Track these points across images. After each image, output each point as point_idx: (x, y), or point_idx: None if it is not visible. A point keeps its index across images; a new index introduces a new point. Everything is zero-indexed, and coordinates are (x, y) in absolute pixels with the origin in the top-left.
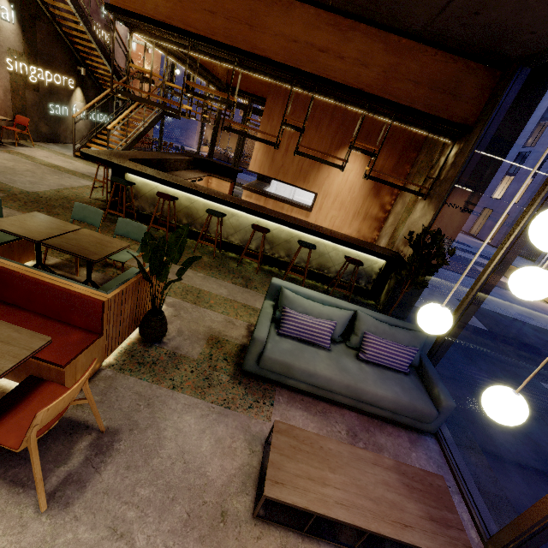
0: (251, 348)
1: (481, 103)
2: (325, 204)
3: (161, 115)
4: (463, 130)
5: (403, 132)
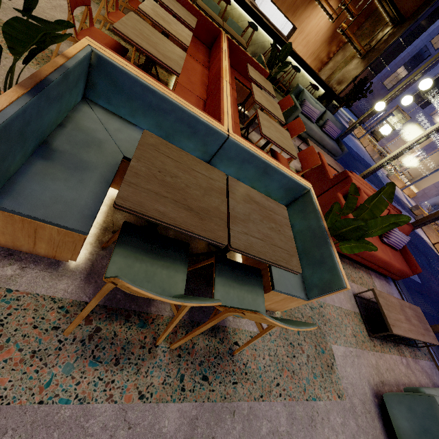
0: (295, 113)
1: (418, 5)
2: (298, 39)
3: None
4: (401, 20)
5: None
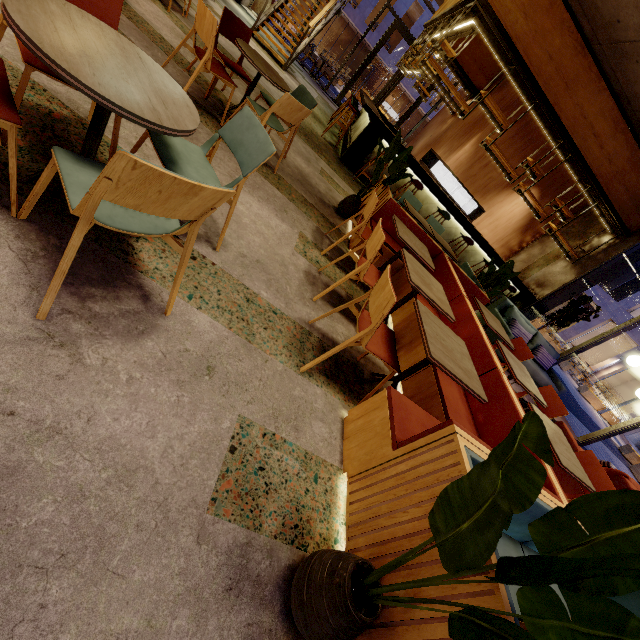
0: None
1: None
2: (484, 222)
3: (336, 12)
4: (626, 233)
5: (573, 195)
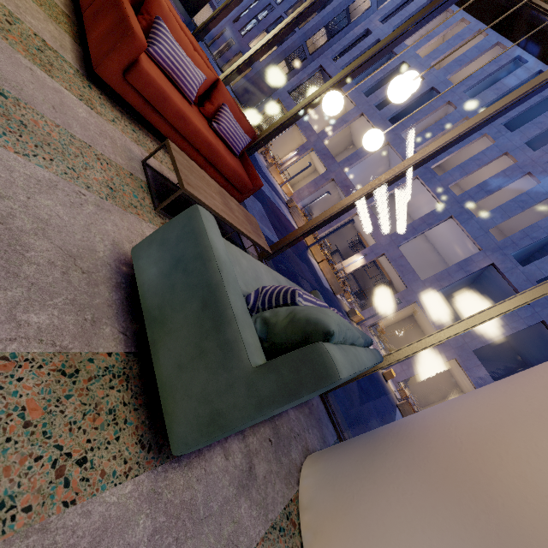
0: None
1: None
2: None
3: None
4: None
5: None
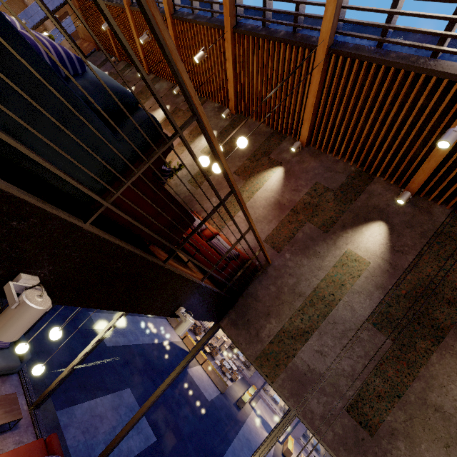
0: None
1: None
2: None
3: None
4: None
5: None
